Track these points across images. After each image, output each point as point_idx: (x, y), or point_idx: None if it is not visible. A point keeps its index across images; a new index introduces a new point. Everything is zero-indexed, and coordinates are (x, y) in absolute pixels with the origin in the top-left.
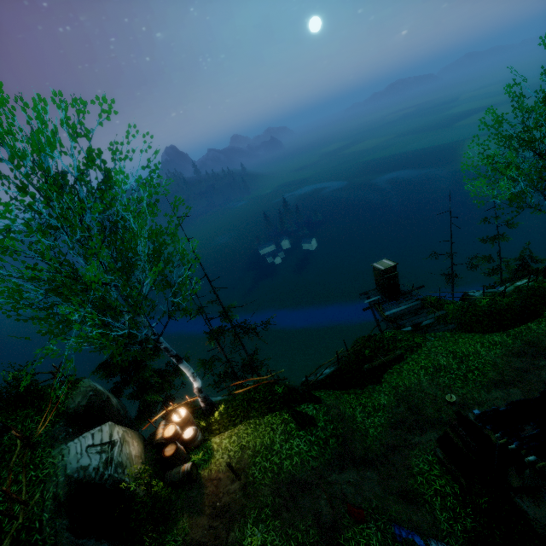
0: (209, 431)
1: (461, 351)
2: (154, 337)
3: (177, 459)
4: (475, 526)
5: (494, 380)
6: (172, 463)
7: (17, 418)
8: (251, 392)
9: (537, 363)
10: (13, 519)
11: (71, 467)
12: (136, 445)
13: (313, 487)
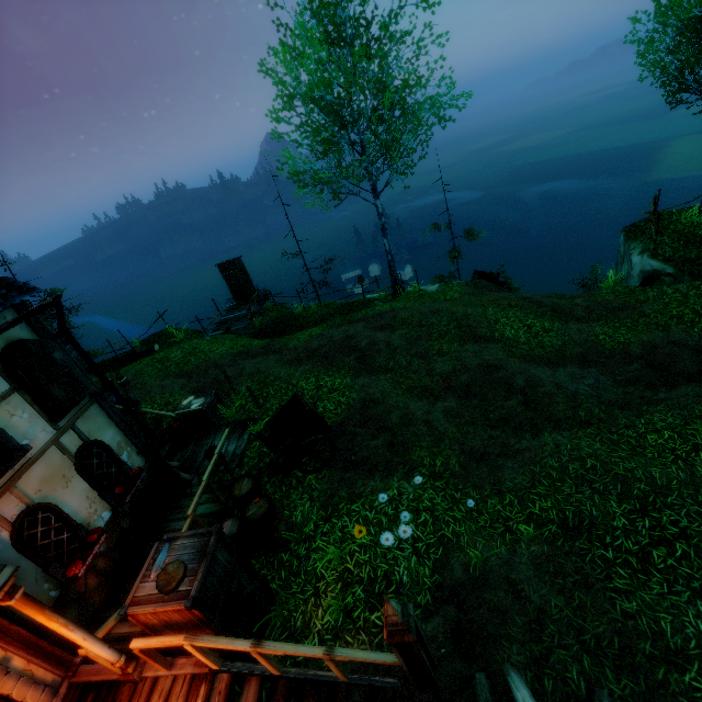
0: None
1: (203, 349)
2: None
3: None
4: None
5: (182, 372)
6: None
7: None
8: None
9: (240, 361)
10: None
11: None
12: None
13: None
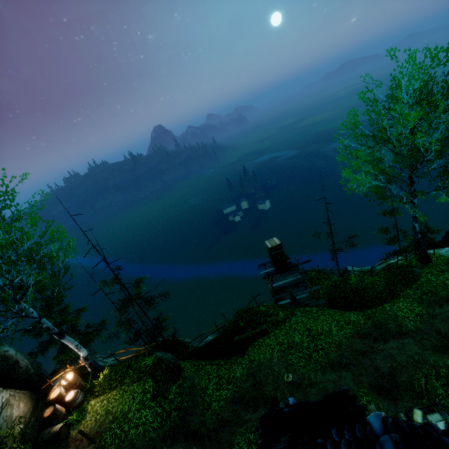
0: (92, 392)
1: (316, 329)
2: (36, 319)
3: (54, 419)
4: None
5: (332, 362)
6: (49, 423)
7: None
8: (132, 359)
9: (377, 346)
10: None
11: None
12: (22, 406)
13: None
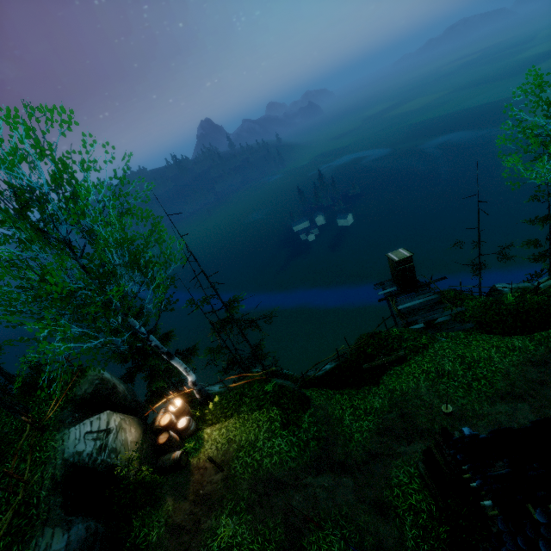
0: (203, 421)
1: (472, 356)
2: (144, 336)
3: (170, 446)
4: (442, 549)
5: (501, 392)
6: (165, 450)
7: (37, 400)
8: (244, 386)
9: None
10: (15, 495)
11: (68, 451)
12: (133, 431)
13: (287, 487)
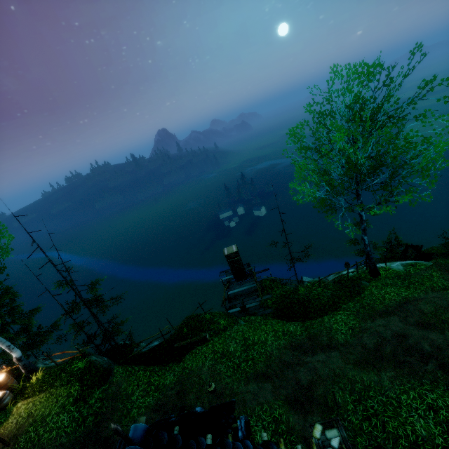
0: (22, 394)
1: (253, 339)
2: None
3: None
4: None
5: (258, 373)
6: None
7: None
8: (68, 362)
9: (304, 358)
10: None
11: None
12: None
13: None
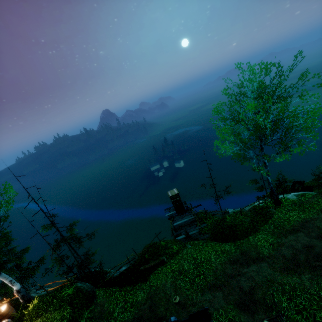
0: (21, 321)
1: (200, 258)
2: None
3: None
4: None
5: (209, 284)
6: None
7: None
8: (57, 289)
9: (242, 270)
10: None
11: None
12: None
13: None
